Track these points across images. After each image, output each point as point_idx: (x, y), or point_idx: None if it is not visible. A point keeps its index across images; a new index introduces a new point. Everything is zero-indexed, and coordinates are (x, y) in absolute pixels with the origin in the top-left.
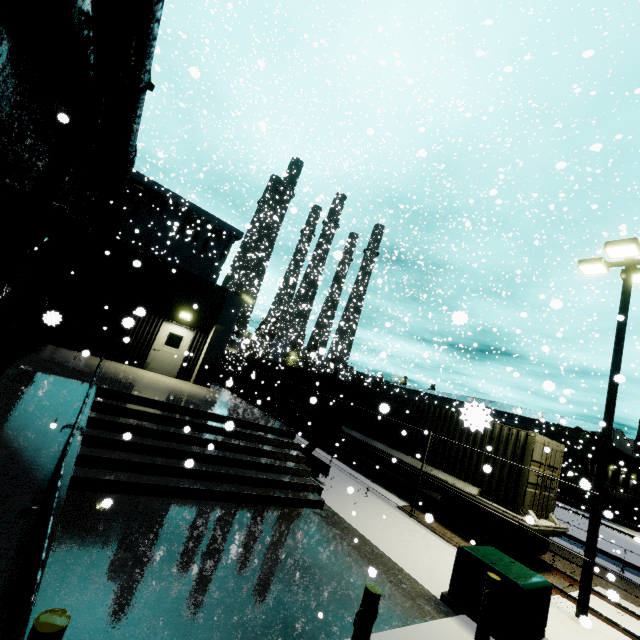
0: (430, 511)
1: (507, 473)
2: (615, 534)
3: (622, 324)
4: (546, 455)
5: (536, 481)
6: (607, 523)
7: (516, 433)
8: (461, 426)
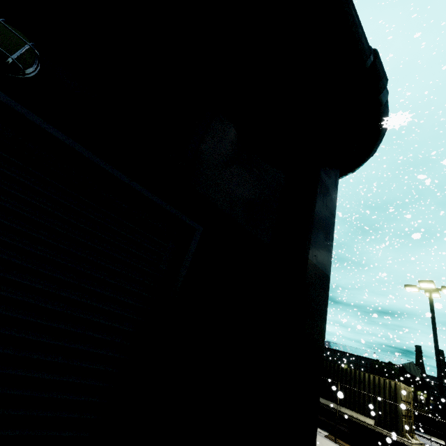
0: (343, 437)
1: (389, 409)
2: (429, 442)
3: (434, 322)
4: (406, 395)
5: (404, 413)
6: (421, 434)
7: (388, 382)
8: (353, 377)
